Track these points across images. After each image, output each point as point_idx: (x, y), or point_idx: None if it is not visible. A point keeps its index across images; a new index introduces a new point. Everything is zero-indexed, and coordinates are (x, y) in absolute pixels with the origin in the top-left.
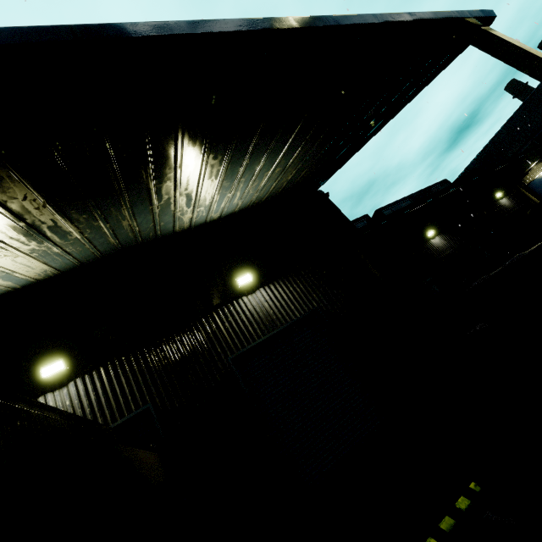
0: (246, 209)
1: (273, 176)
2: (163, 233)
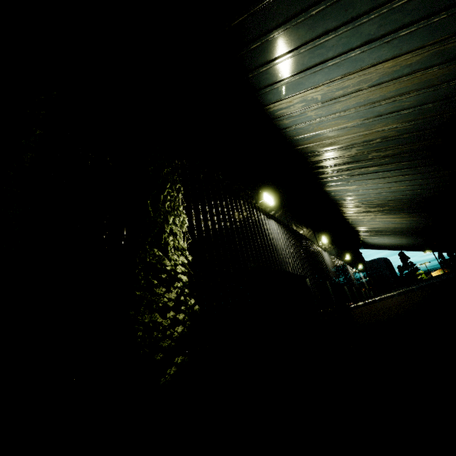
0: (362, 242)
1: (391, 244)
2: (363, 235)
